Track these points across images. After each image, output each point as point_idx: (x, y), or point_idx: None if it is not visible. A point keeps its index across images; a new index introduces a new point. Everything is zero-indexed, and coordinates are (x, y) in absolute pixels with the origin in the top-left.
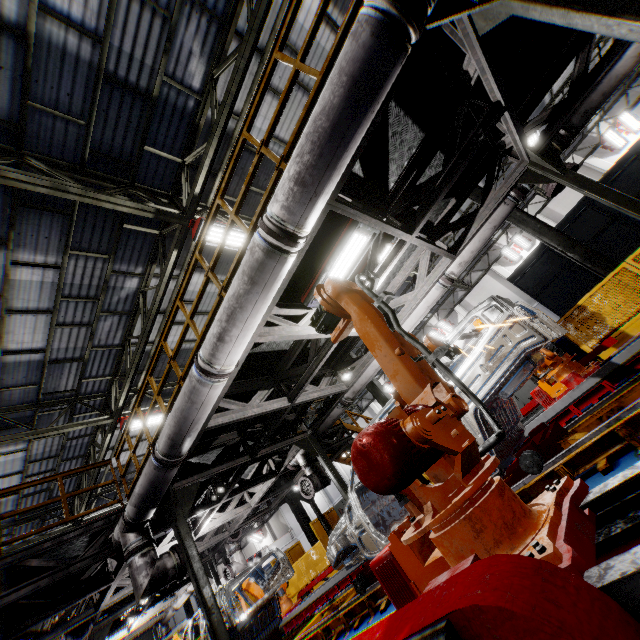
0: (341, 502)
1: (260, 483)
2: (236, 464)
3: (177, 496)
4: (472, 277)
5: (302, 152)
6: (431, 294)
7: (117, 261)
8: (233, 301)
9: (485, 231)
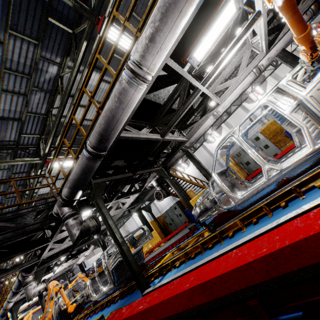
0: (165, 212)
1: (132, 194)
2: (125, 176)
3: (94, 186)
4: (231, 109)
5: None
6: (247, 79)
7: (43, 49)
8: None
9: (289, 35)
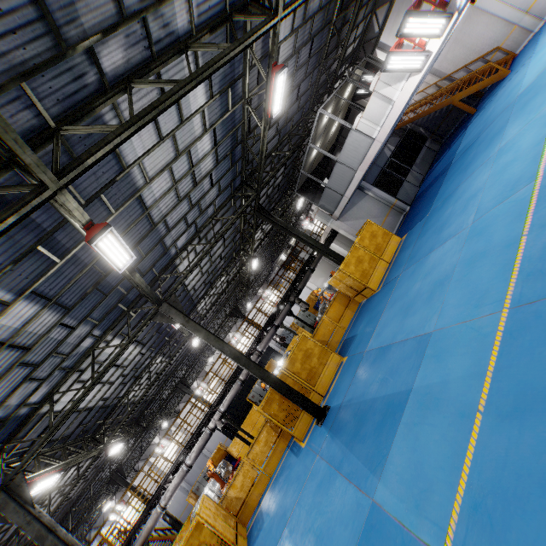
0: None
1: None
2: None
3: None
4: (180, 406)
5: (197, 451)
6: None
7: None
8: (177, 484)
9: None
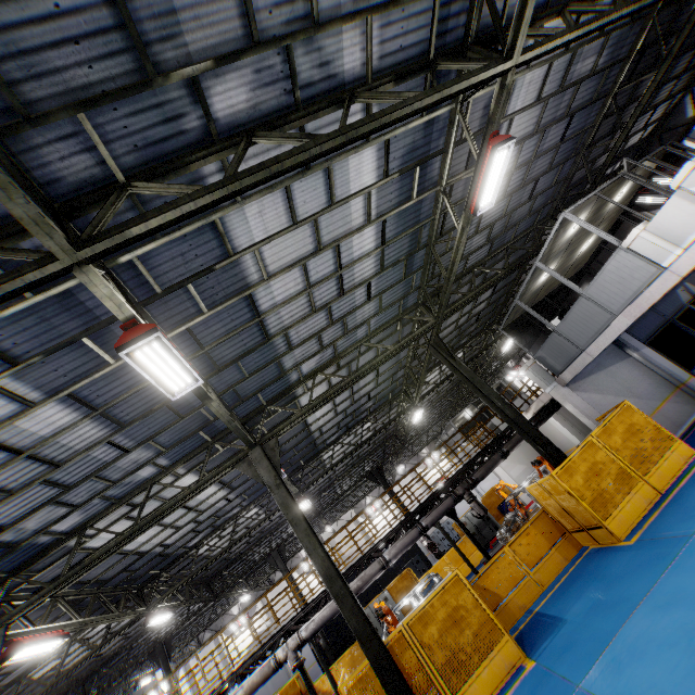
0: None
1: None
2: None
3: None
4: (277, 575)
5: (247, 689)
6: None
7: None
8: None
9: None
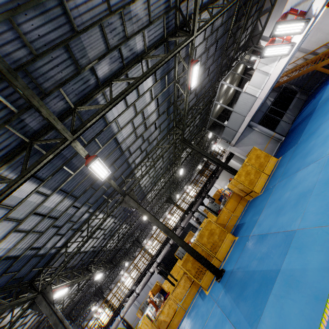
0: None
1: None
2: None
3: None
4: (136, 254)
5: (142, 285)
6: None
7: None
8: (130, 304)
9: None
